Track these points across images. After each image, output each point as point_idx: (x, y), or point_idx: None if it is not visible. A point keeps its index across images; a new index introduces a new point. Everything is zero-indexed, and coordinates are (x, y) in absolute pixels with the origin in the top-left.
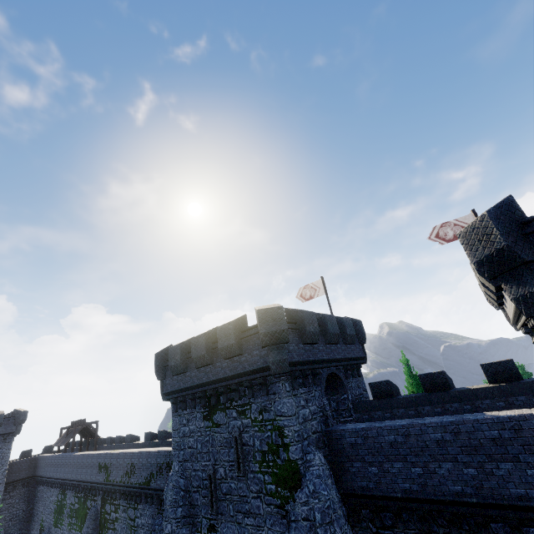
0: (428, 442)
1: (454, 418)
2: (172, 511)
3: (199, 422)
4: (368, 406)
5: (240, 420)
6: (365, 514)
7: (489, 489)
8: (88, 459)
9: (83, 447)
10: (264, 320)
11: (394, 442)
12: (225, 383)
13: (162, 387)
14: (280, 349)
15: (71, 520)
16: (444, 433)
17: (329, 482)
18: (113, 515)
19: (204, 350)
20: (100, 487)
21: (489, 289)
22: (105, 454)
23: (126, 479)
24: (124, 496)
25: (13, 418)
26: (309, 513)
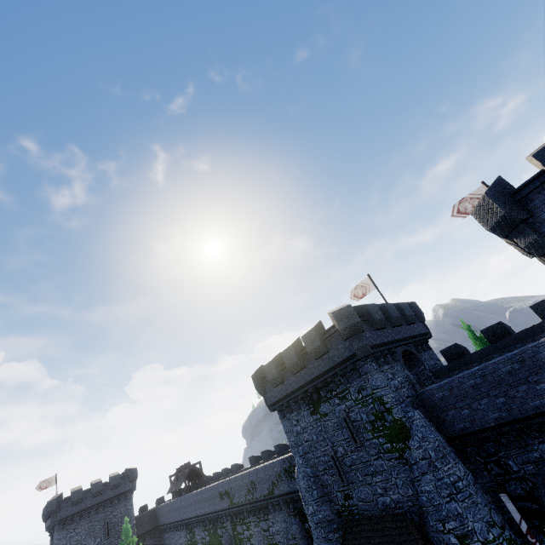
0: (502, 375)
1: (516, 351)
2: (308, 495)
3: (308, 418)
4: (445, 370)
5: (343, 404)
6: (471, 451)
7: None
8: (207, 492)
9: (193, 489)
10: (340, 319)
11: (475, 385)
12: (322, 378)
13: (266, 401)
14: (360, 337)
15: None
16: (512, 364)
17: (433, 429)
18: (246, 533)
19: (295, 358)
20: (227, 513)
21: (513, 244)
22: (222, 482)
23: (250, 496)
24: (252, 513)
25: (127, 476)
26: (424, 453)
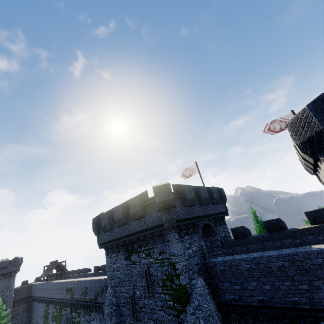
0: (273, 268)
1: (290, 251)
2: (109, 319)
3: (122, 261)
4: (231, 244)
5: (147, 259)
6: (234, 316)
7: (318, 299)
8: (60, 285)
9: (58, 277)
10: (157, 193)
11: (250, 269)
12: (136, 236)
13: (98, 240)
14: (170, 211)
15: (53, 322)
16: (284, 261)
17: (208, 298)
18: (77, 319)
19: (121, 215)
20: (68, 302)
21: (308, 162)
22: (69, 281)
23: (83, 297)
24: (83, 307)
25: (14, 262)
26: (195, 320)
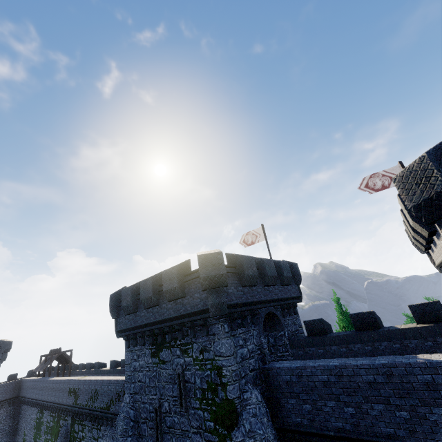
0: (360, 383)
1: (386, 360)
2: (122, 440)
3: (148, 358)
4: (303, 343)
5: (183, 358)
6: None
7: (422, 433)
8: (61, 384)
9: (60, 372)
10: (203, 265)
11: (327, 382)
12: (170, 323)
13: (116, 325)
14: (219, 292)
15: (47, 436)
16: (376, 375)
17: (265, 420)
18: (80, 434)
19: (150, 293)
20: (70, 409)
21: (419, 235)
22: (74, 380)
23: (90, 403)
24: (89, 418)
25: None
26: None
